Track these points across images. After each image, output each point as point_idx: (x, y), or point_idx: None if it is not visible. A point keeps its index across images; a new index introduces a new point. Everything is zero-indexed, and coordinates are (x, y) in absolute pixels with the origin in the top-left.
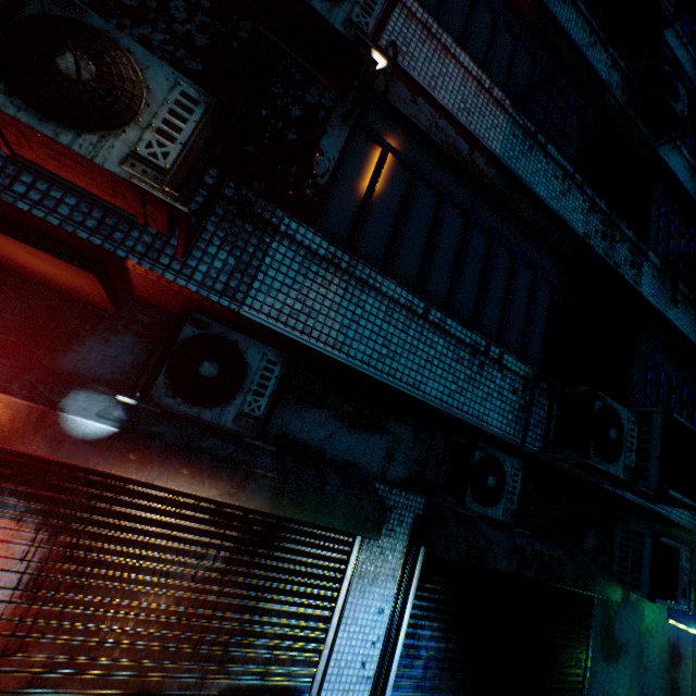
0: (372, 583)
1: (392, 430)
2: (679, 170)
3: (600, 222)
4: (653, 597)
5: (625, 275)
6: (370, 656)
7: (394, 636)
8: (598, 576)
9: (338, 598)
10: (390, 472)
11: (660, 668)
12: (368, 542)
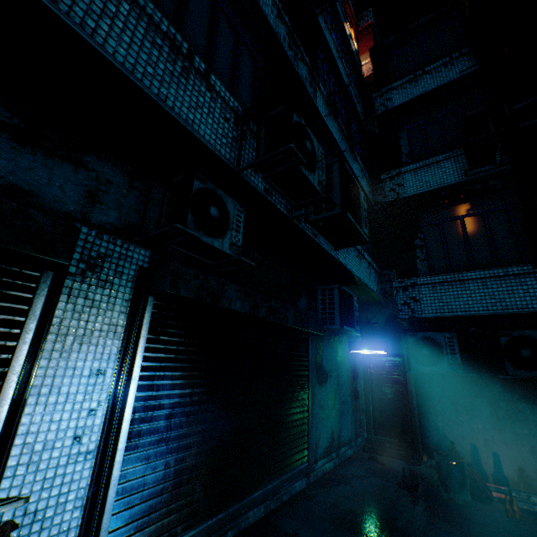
0: (82, 342)
1: (93, 166)
2: (331, 46)
3: (287, 34)
4: (342, 325)
5: (307, 87)
6: (88, 427)
7: (123, 398)
8: (310, 318)
9: (13, 359)
10: (97, 215)
11: (349, 383)
12: (68, 293)
